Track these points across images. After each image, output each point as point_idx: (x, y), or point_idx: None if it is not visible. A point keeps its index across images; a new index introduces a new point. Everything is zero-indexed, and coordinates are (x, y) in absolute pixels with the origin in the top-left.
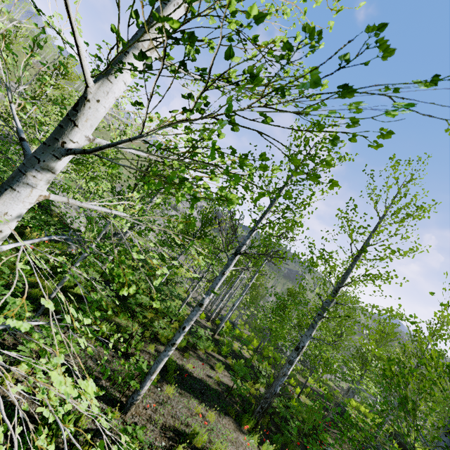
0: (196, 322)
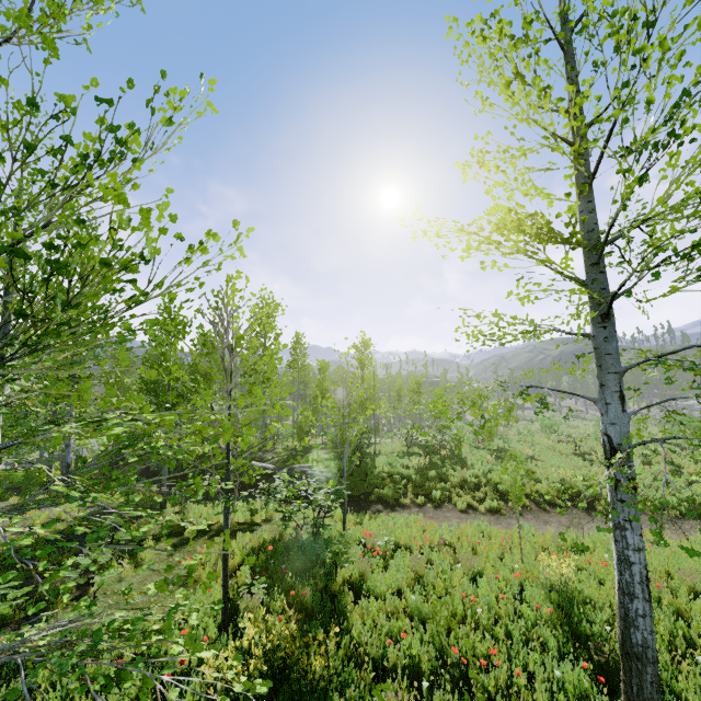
0: None
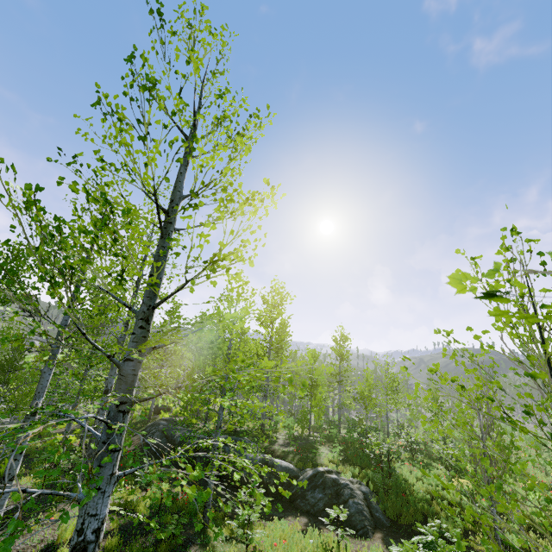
0: None
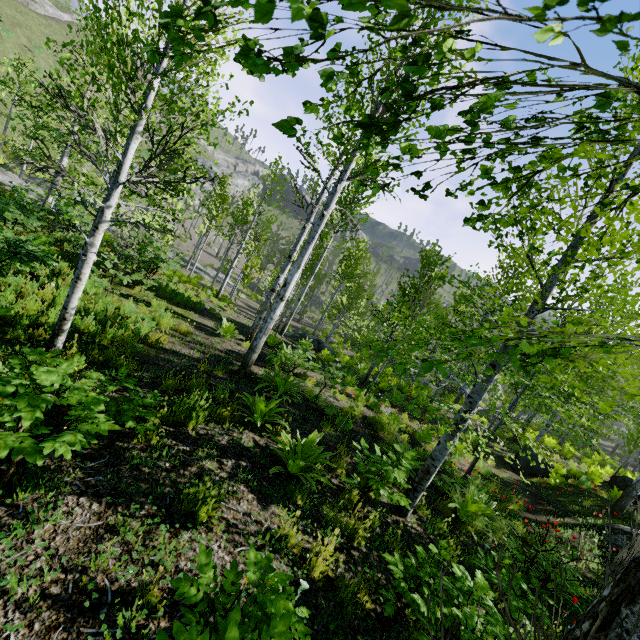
0: (201, 345)
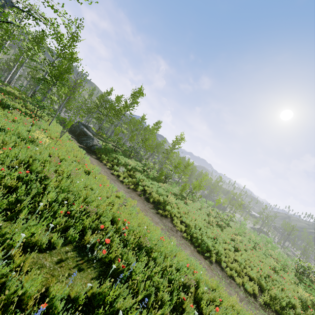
0: None
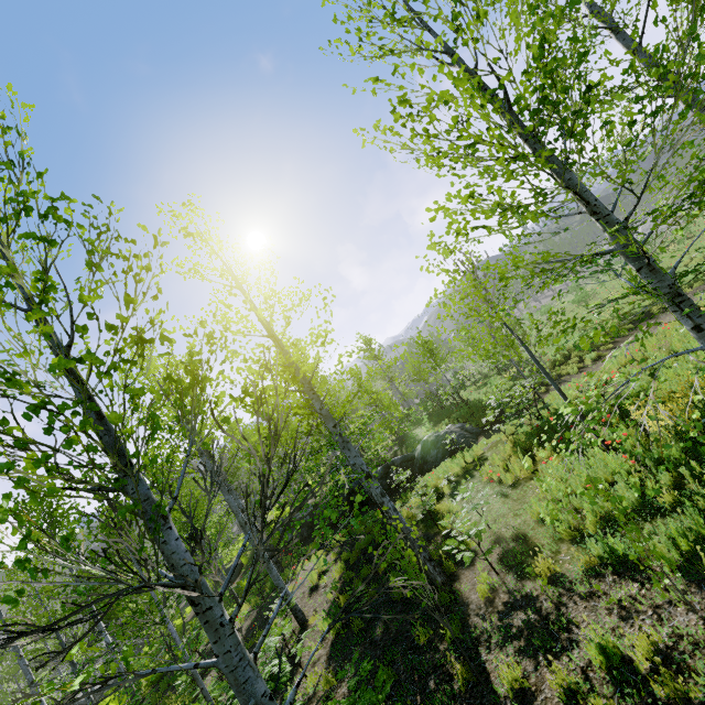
0: None
